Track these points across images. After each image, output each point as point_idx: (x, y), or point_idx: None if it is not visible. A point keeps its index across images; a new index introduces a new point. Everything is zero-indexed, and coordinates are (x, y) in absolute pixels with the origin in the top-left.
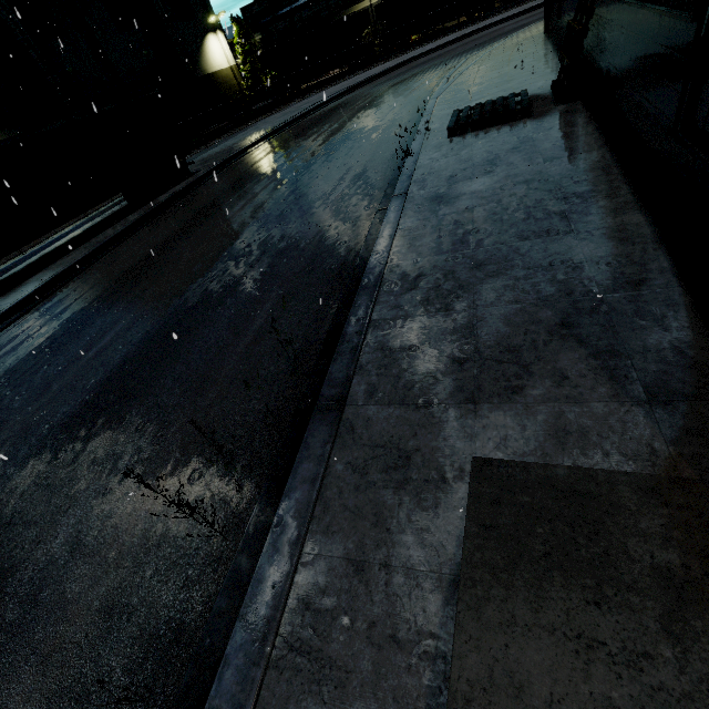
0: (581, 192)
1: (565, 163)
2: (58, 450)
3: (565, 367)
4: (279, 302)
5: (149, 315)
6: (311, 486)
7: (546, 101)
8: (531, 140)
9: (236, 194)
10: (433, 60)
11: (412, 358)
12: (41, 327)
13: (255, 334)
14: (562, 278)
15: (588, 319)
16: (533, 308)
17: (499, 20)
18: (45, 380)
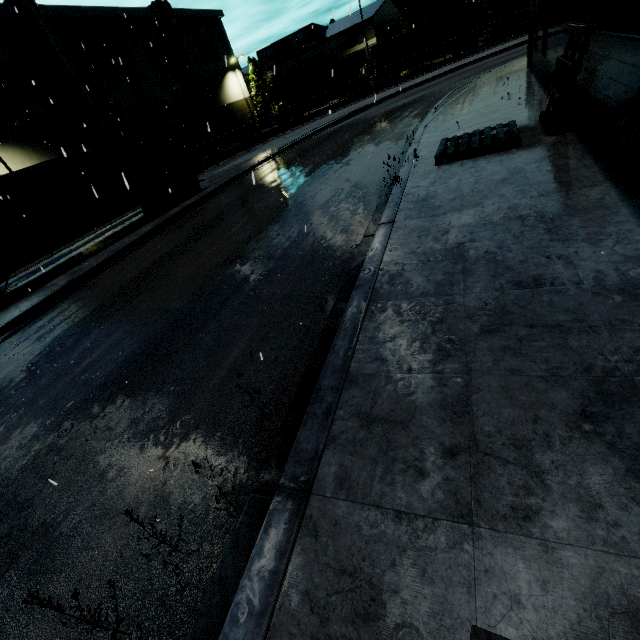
0: (585, 233)
1: (563, 198)
2: (19, 485)
3: (595, 486)
4: (258, 332)
5: (138, 331)
6: (257, 626)
7: (535, 131)
8: (522, 171)
9: (236, 211)
10: (421, 91)
11: (393, 435)
12: (47, 332)
13: (230, 367)
14: (575, 345)
15: (619, 412)
16: (542, 384)
17: (482, 57)
18: (33, 394)
